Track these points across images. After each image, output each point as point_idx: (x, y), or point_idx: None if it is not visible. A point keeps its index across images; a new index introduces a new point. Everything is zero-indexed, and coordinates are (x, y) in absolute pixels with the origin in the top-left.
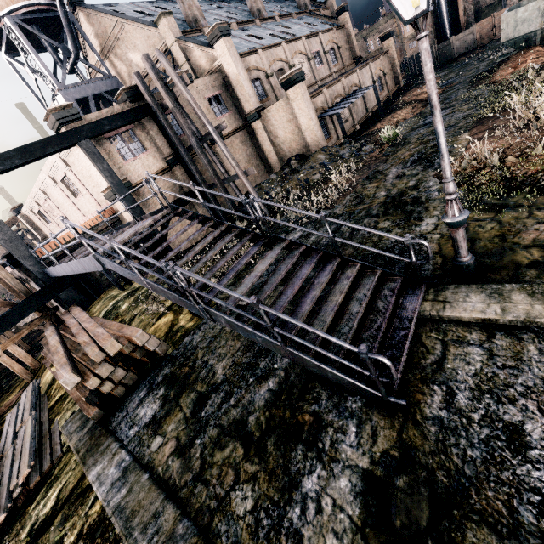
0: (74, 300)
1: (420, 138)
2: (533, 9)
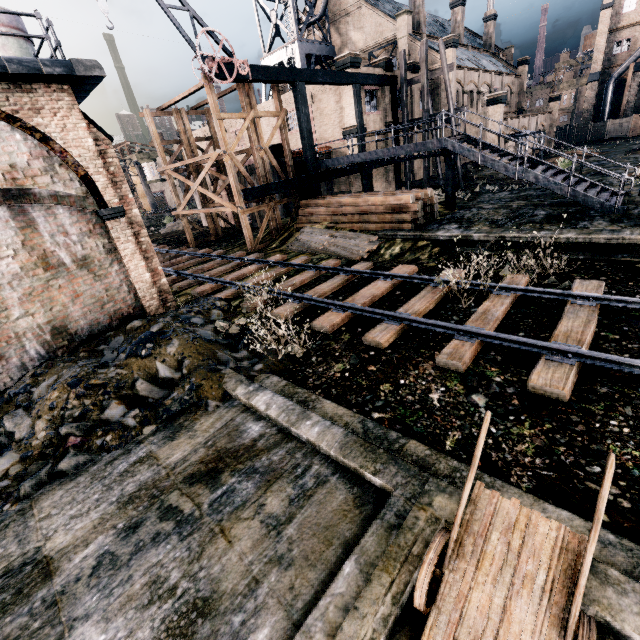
0: (318, 194)
1: (590, 169)
2: None
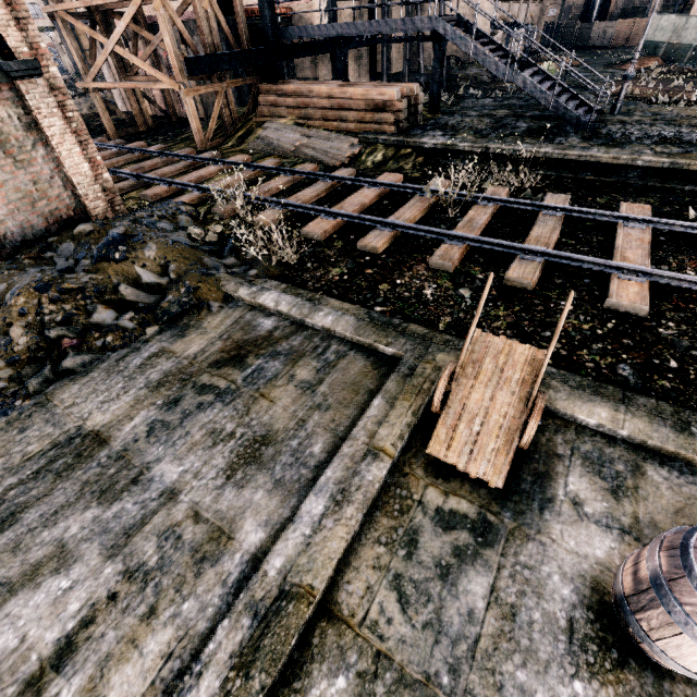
0: (281, 77)
1: (571, 81)
2: (671, 23)
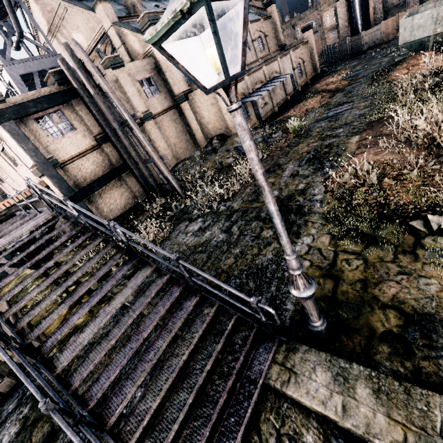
0: None
1: (320, 133)
2: (427, 17)
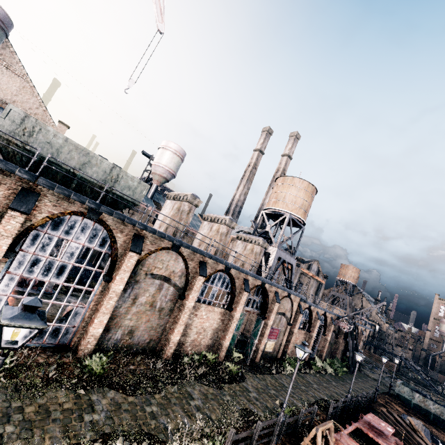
0: None
1: None
2: None
